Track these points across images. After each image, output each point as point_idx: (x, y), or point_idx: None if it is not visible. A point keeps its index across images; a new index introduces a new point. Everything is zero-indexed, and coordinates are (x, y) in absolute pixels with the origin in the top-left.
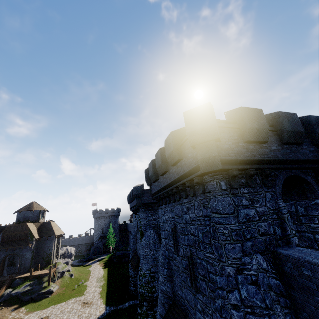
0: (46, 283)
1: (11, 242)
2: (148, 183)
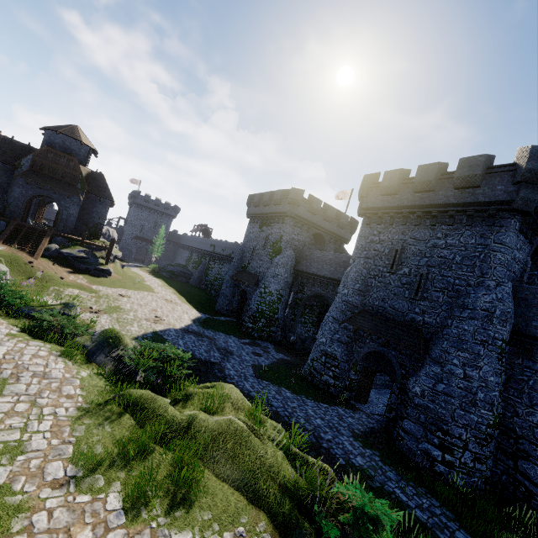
0: (101, 260)
1: (48, 179)
2: (364, 193)
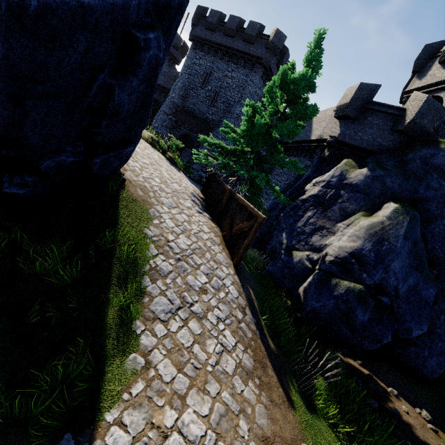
0: None
1: None
2: (195, 22)
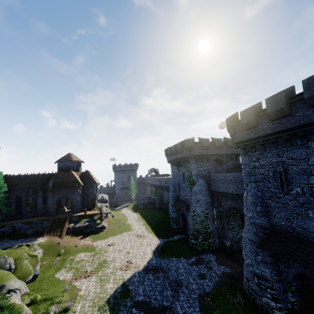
0: (98, 221)
1: (62, 188)
2: (231, 132)
